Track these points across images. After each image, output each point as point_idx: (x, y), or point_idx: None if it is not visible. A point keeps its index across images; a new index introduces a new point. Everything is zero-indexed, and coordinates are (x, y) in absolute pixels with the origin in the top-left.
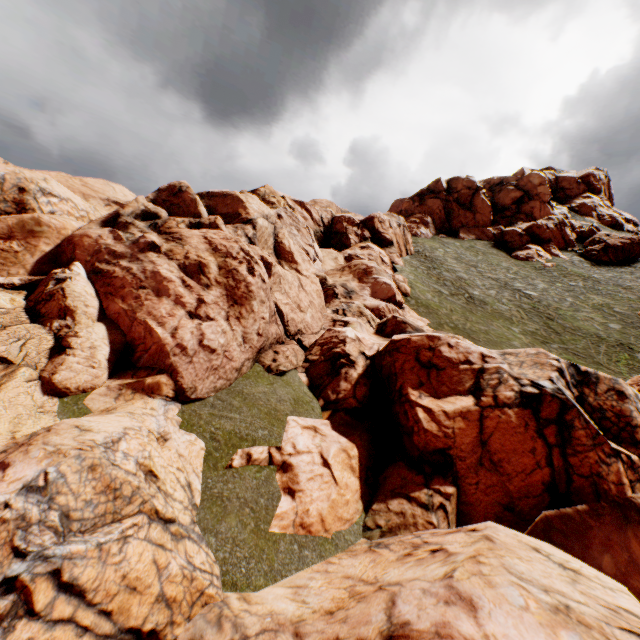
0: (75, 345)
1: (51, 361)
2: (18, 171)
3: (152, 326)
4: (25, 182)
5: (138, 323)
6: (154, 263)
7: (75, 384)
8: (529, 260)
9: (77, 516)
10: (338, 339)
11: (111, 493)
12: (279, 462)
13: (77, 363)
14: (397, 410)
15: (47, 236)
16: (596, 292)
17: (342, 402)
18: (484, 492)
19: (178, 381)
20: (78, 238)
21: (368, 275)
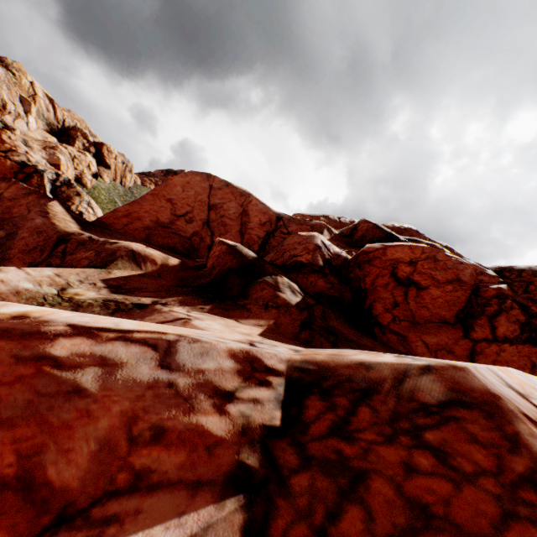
0: None
1: None
2: None
3: None
4: None
5: None
6: None
7: None
8: None
9: None
10: None
11: None
12: None
13: None
14: None
15: None
16: None
17: None
18: None
19: None
20: None
21: (53, 150)
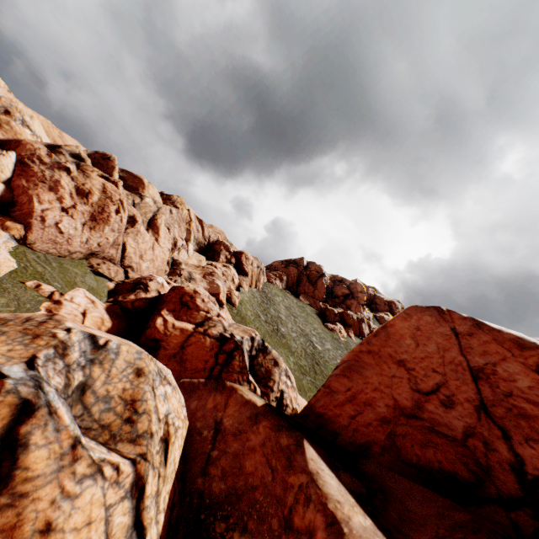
0: None
1: None
2: (15, 101)
3: (34, 200)
4: (14, 109)
5: (27, 195)
6: (61, 177)
7: None
8: (333, 331)
9: None
10: (150, 278)
11: None
12: (56, 299)
13: None
14: (151, 317)
15: (7, 132)
16: None
17: (123, 302)
18: None
19: (27, 233)
20: (25, 142)
21: (211, 276)
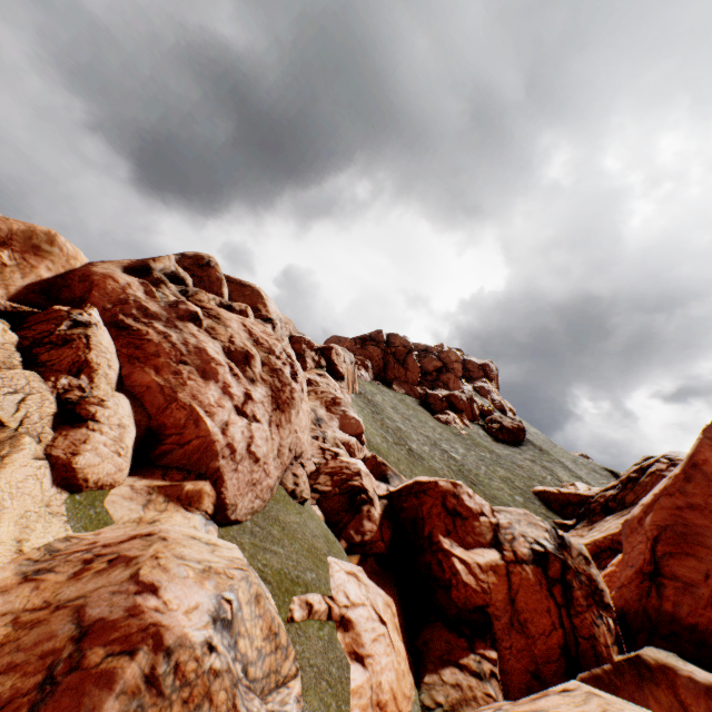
0: (102, 417)
1: (60, 434)
2: None
3: (201, 414)
4: None
5: (179, 406)
6: (196, 337)
7: (96, 475)
8: (448, 424)
9: (251, 674)
10: (351, 470)
11: (273, 640)
12: (337, 616)
13: (104, 444)
14: (429, 559)
15: (53, 259)
16: (500, 465)
17: (370, 545)
18: (516, 657)
19: (222, 493)
20: (99, 277)
21: (337, 405)
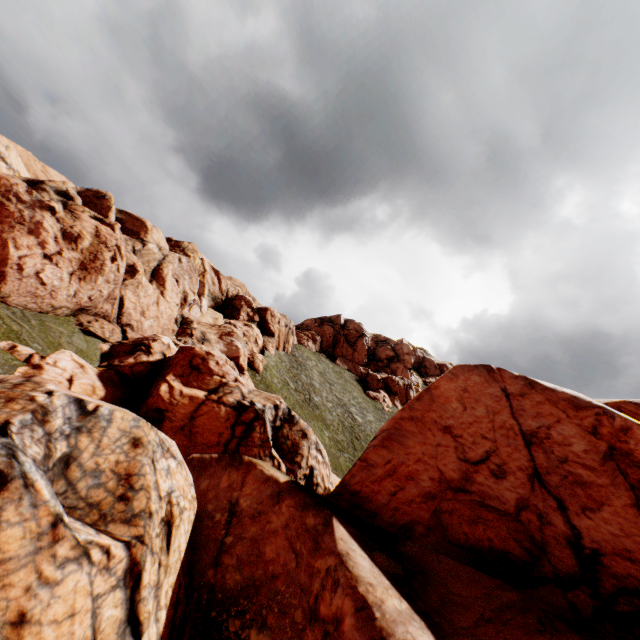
0: None
1: None
2: None
3: (9, 245)
4: None
5: (0, 239)
6: (44, 218)
7: None
8: (376, 400)
9: None
10: (153, 338)
11: None
12: (36, 363)
13: None
14: (154, 384)
15: None
16: None
17: (120, 367)
18: None
19: (0, 284)
20: None
21: (229, 336)
